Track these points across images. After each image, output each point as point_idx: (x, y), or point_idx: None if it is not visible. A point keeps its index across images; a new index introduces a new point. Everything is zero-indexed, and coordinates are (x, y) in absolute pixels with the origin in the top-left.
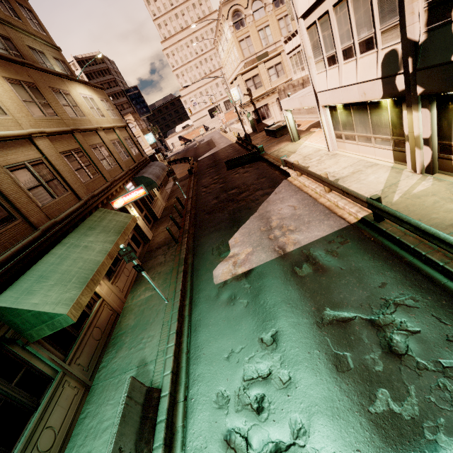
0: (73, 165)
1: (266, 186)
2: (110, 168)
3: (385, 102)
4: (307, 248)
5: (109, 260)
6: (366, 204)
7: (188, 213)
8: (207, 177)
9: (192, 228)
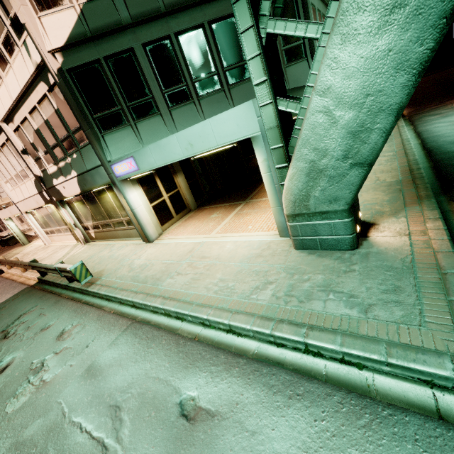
0: None
1: None
2: None
3: (52, 206)
4: None
5: None
6: (31, 267)
7: None
8: None
9: None
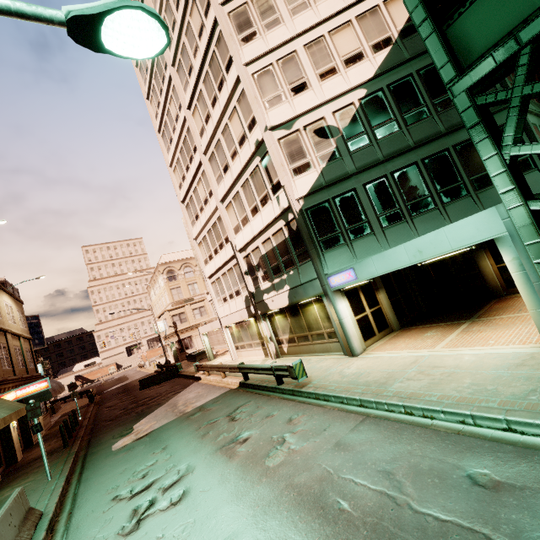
0: None
1: (179, 388)
2: (5, 367)
3: (252, 320)
4: (201, 405)
5: (3, 423)
6: (238, 370)
7: (84, 426)
8: (113, 400)
9: (87, 436)
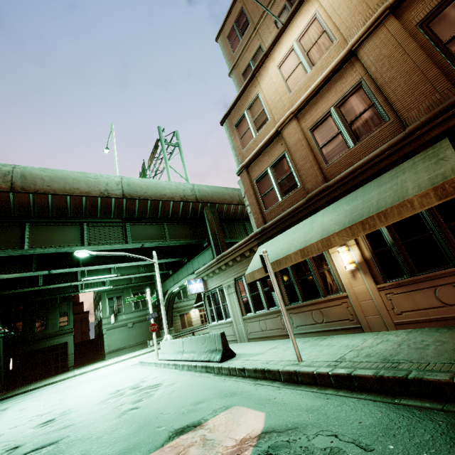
0: (451, 26)
1: None
2: None
3: None
4: None
5: (298, 257)
6: None
7: None
8: None
9: None
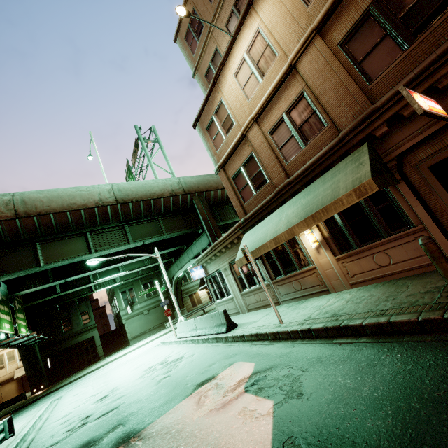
0: (362, 48)
1: None
2: None
3: None
4: None
5: (272, 244)
6: None
7: None
8: None
9: None
